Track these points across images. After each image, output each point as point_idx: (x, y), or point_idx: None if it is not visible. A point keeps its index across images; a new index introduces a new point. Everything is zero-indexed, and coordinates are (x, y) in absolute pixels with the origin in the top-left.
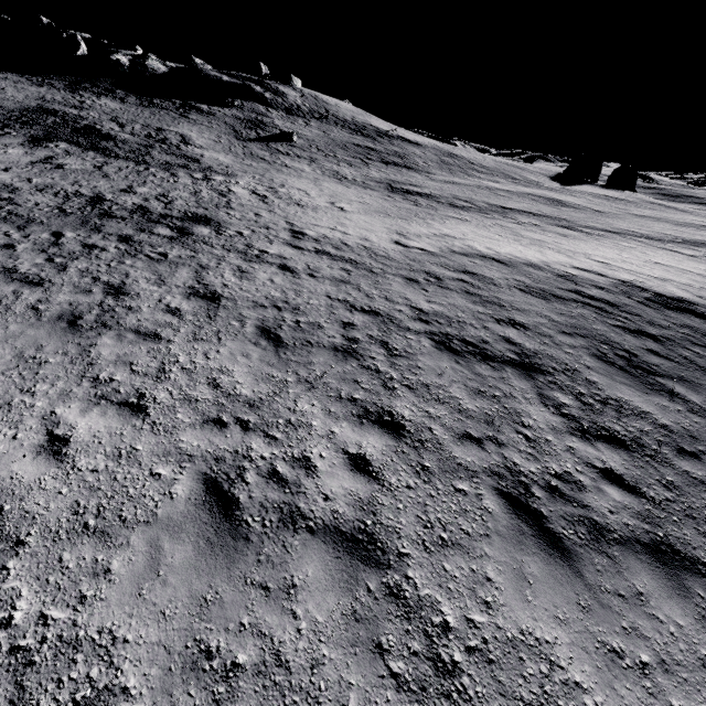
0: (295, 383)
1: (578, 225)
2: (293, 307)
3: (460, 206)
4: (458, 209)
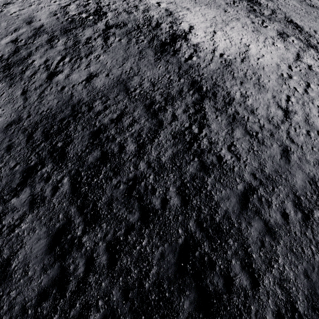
0: None
1: (302, 38)
2: None
3: (255, 11)
4: (248, 11)
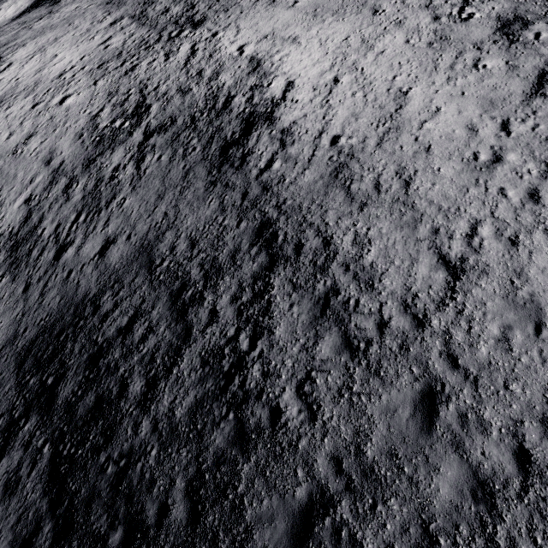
0: (105, 99)
1: None
2: (137, 78)
3: None
4: None
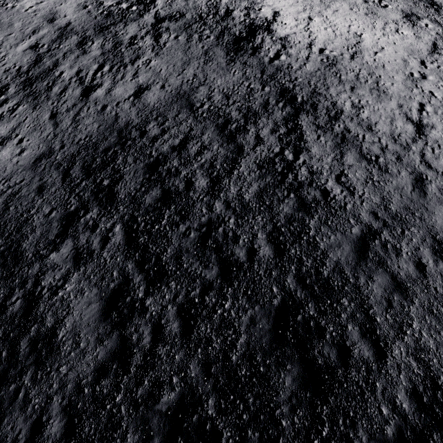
0: None
1: (441, 20)
2: None
3: None
4: None
